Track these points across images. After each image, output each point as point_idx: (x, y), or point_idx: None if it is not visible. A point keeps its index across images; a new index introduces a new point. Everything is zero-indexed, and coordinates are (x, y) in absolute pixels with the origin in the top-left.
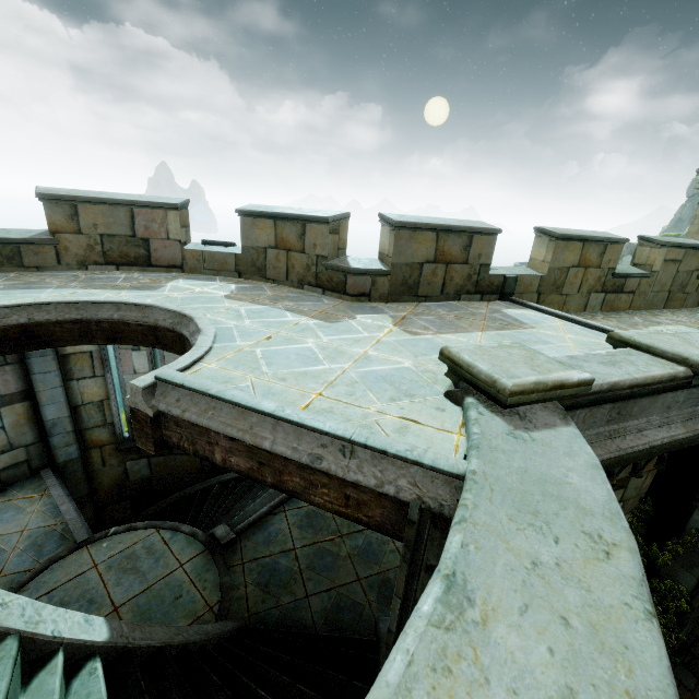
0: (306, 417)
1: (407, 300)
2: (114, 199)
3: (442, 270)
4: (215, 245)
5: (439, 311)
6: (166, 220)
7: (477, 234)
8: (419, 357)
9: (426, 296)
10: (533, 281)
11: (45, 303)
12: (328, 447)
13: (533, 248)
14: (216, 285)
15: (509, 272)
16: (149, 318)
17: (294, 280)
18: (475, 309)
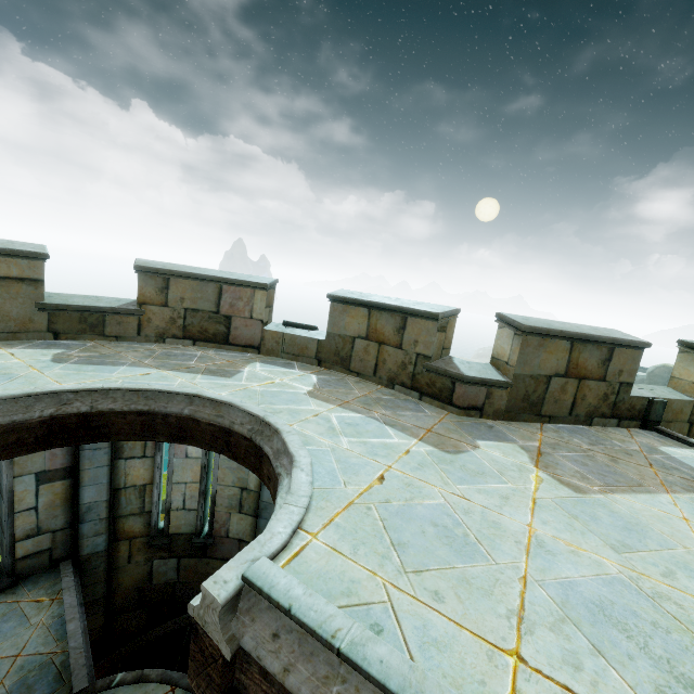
0: None
1: (527, 419)
2: (206, 275)
3: (573, 386)
4: (297, 327)
5: (578, 443)
6: (253, 298)
7: (620, 346)
8: (622, 552)
9: (550, 416)
10: (684, 407)
11: (113, 388)
12: None
13: (676, 364)
14: (296, 375)
15: (652, 393)
16: (223, 418)
17: (383, 376)
18: (622, 443)
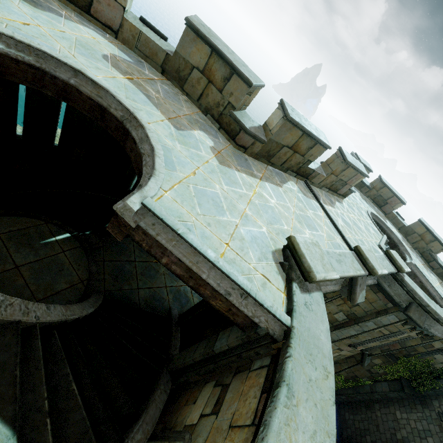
0: (437, 290)
1: (440, 278)
2: (393, 191)
3: None
4: (399, 216)
5: None
6: (398, 204)
7: None
8: None
9: None
10: None
11: (379, 217)
12: (437, 296)
13: None
14: (396, 230)
15: None
16: (391, 235)
17: (414, 246)
18: None
